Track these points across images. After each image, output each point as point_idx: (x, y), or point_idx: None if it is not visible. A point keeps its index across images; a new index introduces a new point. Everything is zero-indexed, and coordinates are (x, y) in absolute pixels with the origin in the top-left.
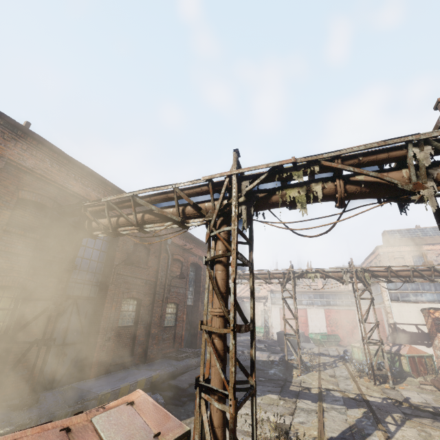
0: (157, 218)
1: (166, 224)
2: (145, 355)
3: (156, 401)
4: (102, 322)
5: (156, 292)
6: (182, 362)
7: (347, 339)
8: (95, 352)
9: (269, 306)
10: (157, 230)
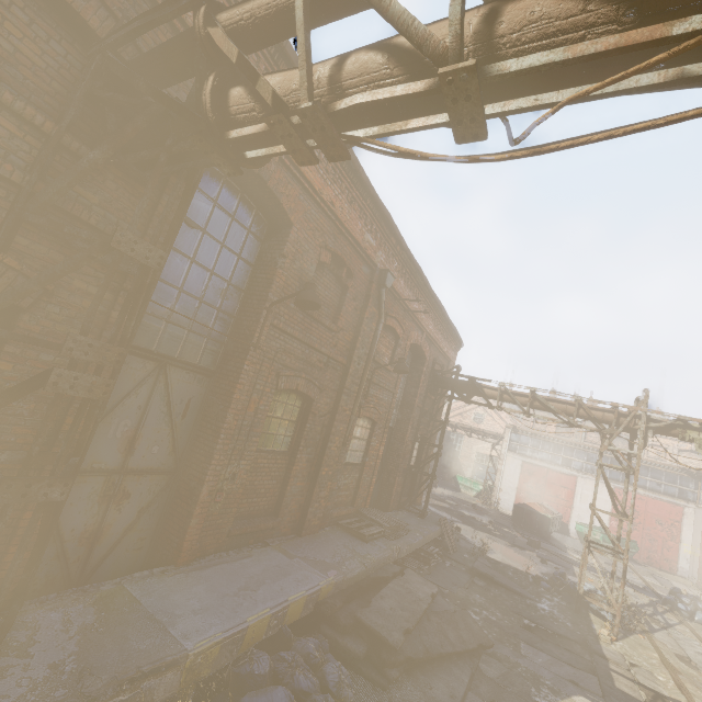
0: (602, 5)
1: (683, 25)
2: (301, 518)
3: (337, 693)
4: (221, 437)
5: (343, 389)
6: (373, 549)
7: (648, 553)
8: (196, 504)
9: (503, 454)
10: (369, 247)
